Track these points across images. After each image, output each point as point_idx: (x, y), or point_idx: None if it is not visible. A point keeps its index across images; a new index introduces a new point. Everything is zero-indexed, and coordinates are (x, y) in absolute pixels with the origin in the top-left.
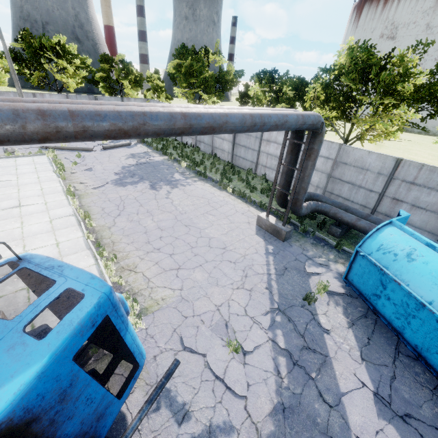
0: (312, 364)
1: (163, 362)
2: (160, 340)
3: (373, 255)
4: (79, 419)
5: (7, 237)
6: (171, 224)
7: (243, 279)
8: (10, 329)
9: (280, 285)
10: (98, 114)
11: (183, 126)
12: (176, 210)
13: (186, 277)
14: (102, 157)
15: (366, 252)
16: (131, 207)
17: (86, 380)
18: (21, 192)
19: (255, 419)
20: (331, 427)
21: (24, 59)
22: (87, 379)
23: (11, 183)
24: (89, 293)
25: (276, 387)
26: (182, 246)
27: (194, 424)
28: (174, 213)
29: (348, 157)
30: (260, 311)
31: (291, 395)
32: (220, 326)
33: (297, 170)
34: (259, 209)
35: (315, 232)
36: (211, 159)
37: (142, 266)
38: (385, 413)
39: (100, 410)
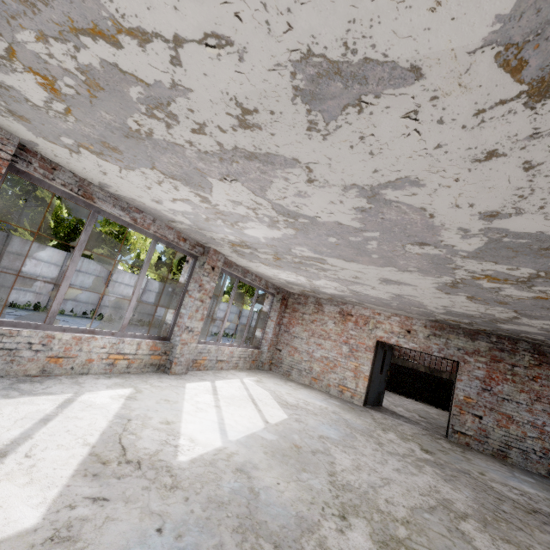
0: None
1: None
2: None
3: None
4: None
5: None
6: None
7: None
8: None
9: None
10: None
11: None
12: None
13: None
14: None
15: None
16: None
17: None
18: None
19: None
20: None
21: None
22: None
23: None
24: None
25: None
26: None
27: None
28: None
29: None
30: None
31: None
32: None
33: None
34: None
35: None
36: None
37: None
38: None
39: None
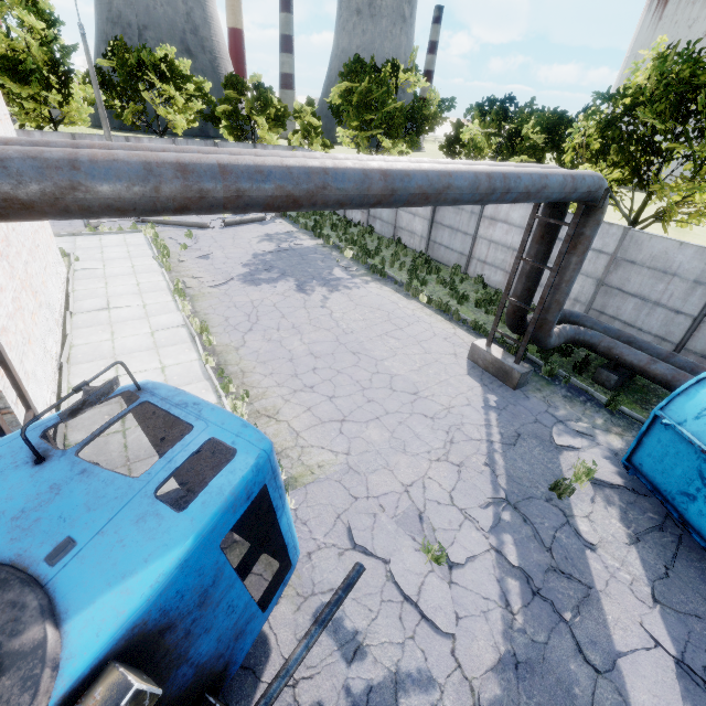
0: (565, 597)
1: (321, 564)
2: (317, 529)
3: (687, 425)
4: (216, 635)
5: (94, 353)
6: (330, 349)
7: (446, 446)
8: (137, 491)
9: (509, 462)
10: (259, 171)
11: (381, 191)
12: (337, 327)
13: (355, 435)
14: (223, 238)
15: (674, 420)
16: (269, 318)
17: (231, 579)
18: (110, 287)
19: (469, 672)
20: (599, 705)
21: (114, 85)
22: (232, 577)
23: (96, 272)
24: (243, 448)
25: (503, 626)
26: (348, 385)
27: (372, 666)
28: (335, 332)
29: (639, 250)
30: (475, 501)
31: (528, 643)
32: (411, 517)
33: (550, 270)
34: (472, 332)
35: (570, 377)
36: (391, 246)
37: (286, 412)
38: (696, 696)
39: (240, 625)
